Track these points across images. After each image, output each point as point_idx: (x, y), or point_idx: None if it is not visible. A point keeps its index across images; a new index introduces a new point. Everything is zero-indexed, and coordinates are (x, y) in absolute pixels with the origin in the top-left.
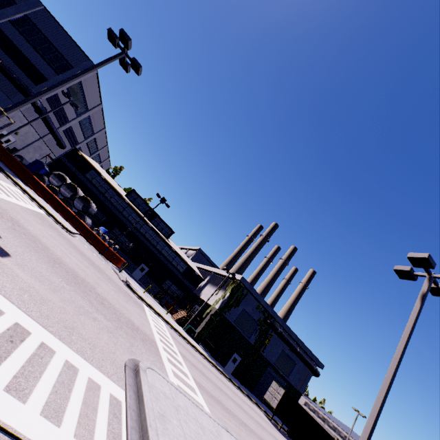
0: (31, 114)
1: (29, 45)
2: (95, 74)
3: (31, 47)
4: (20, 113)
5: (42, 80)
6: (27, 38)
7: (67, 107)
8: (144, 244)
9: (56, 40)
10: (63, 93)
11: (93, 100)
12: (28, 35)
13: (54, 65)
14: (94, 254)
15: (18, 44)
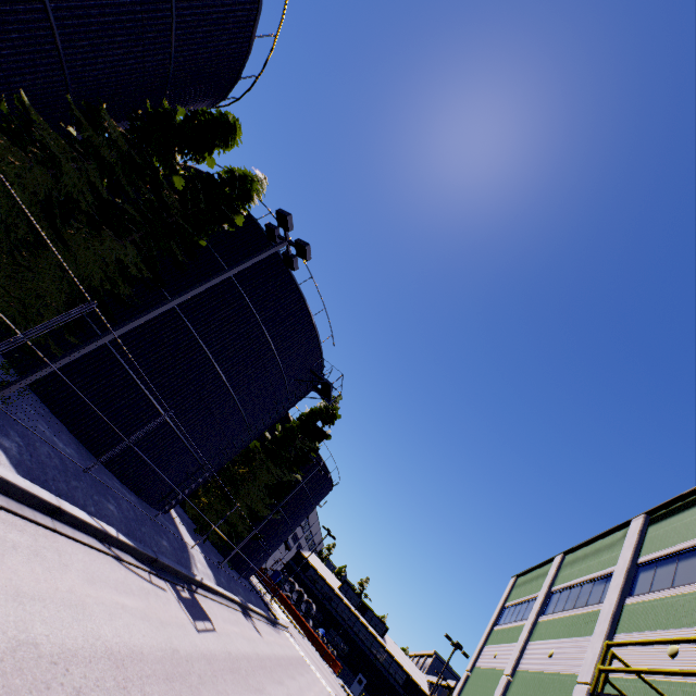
0: None
1: None
2: None
3: None
4: None
5: None
6: None
7: None
8: (358, 645)
9: None
10: None
11: None
12: None
13: None
14: (318, 655)
15: None
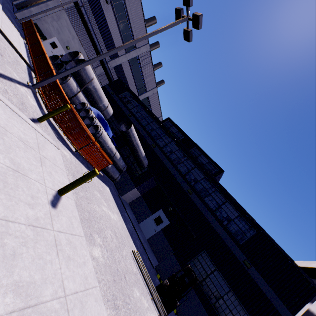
0: (78, 24)
1: None
2: None
3: None
4: (67, 17)
5: None
6: None
7: (114, 32)
8: (165, 168)
9: None
10: None
11: (139, 34)
12: None
13: None
14: None
15: None
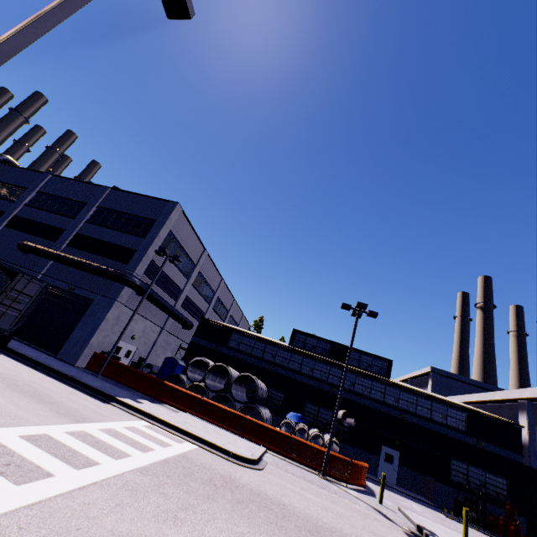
0: (137, 303)
1: (109, 229)
2: (181, 214)
3: (111, 230)
4: (125, 308)
5: (131, 255)
6: (105, 225)
7: (172, 273)
8: (364, 407)
9: (131, 207)
10: (157, 252)
11: (194, 250)
12: (105, 222)
13: (138, 232)
14: (317, 489)
15: (99, 236)
